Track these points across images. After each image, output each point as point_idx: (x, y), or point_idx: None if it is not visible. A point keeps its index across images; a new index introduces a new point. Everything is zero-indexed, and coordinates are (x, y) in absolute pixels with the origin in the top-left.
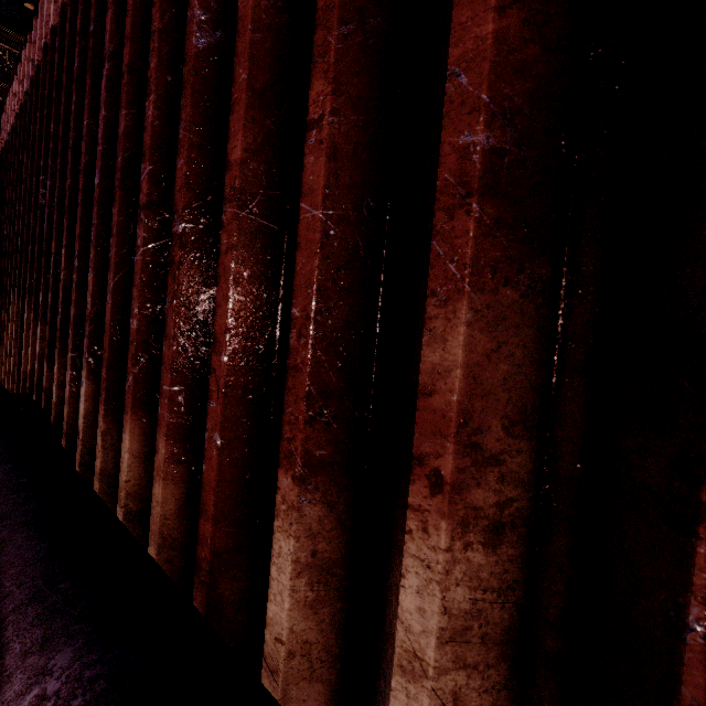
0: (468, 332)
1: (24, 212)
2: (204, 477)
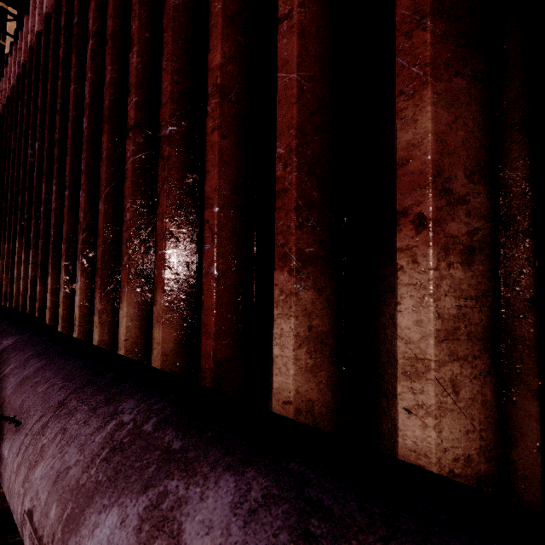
0: (434, 109)
1: (13, 174)
2: (203, 305)
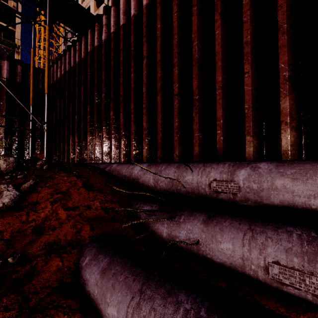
0: (289, 101)
1: (78, 106)
2: (218, 148)
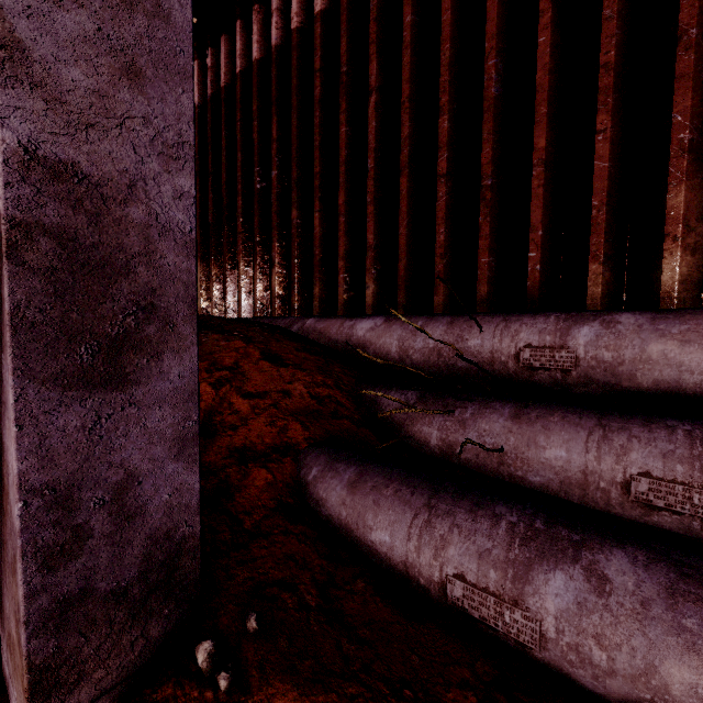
0: (685, 193)
1: (213, 198)
2: (529, 287)
